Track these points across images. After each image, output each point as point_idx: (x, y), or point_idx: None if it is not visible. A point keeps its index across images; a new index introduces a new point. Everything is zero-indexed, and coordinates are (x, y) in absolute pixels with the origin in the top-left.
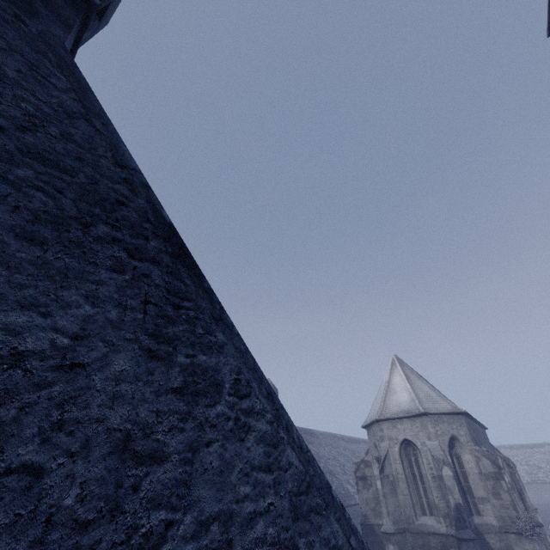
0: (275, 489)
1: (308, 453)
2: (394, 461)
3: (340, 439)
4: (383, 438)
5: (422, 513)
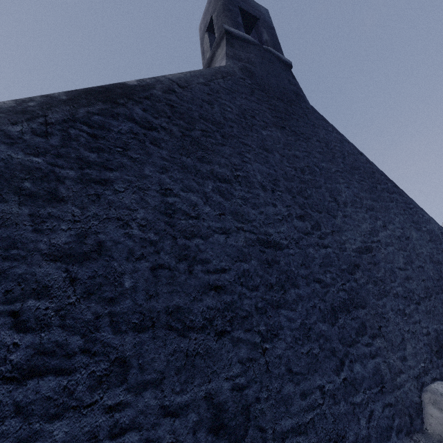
0: None
1: None
2: None
3: None
4: None
5: None
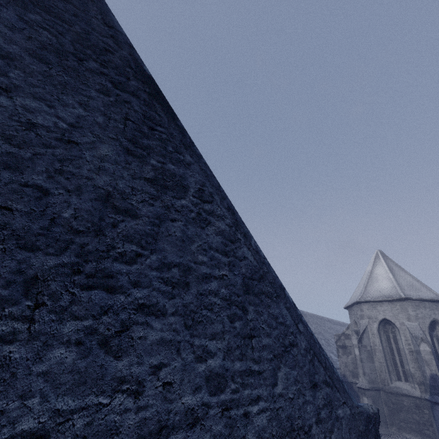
0: (229, 268)
1: (264, 259)
2: (372, 335)
3: (326, 321)
4: (363, 317)
5: (397, 379)
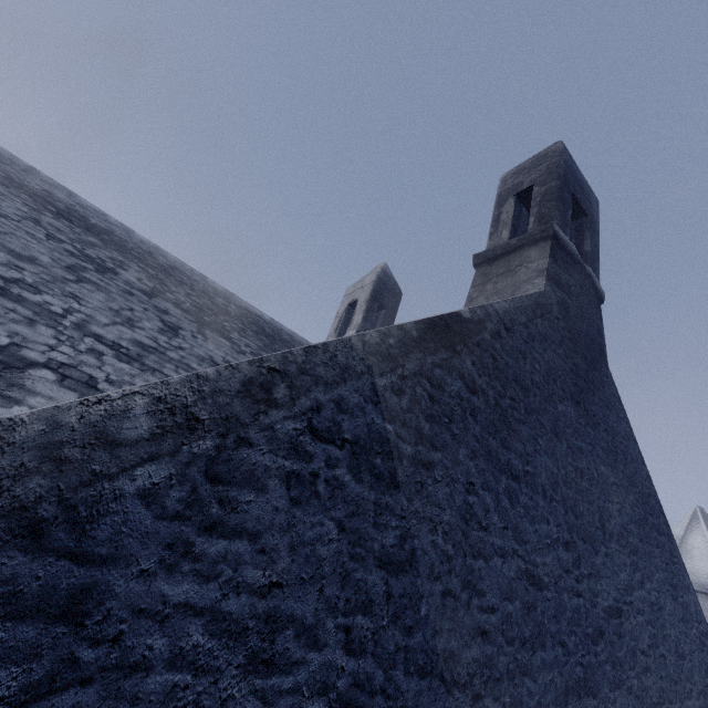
0: None
1: None
2: None
3: None
4: None
5: None
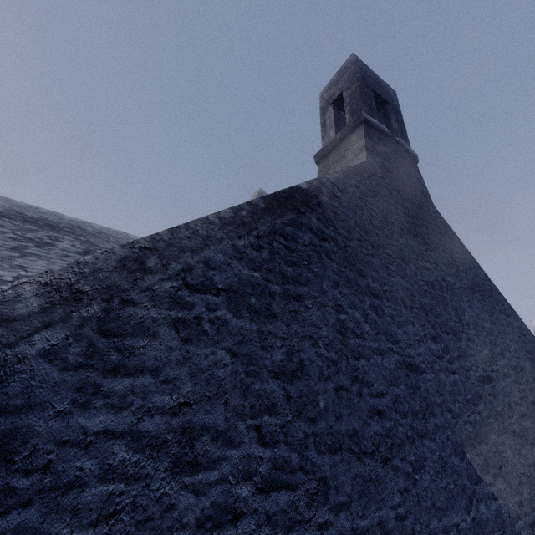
0: None
1: None
2: None
3: None
4: None
5: None
